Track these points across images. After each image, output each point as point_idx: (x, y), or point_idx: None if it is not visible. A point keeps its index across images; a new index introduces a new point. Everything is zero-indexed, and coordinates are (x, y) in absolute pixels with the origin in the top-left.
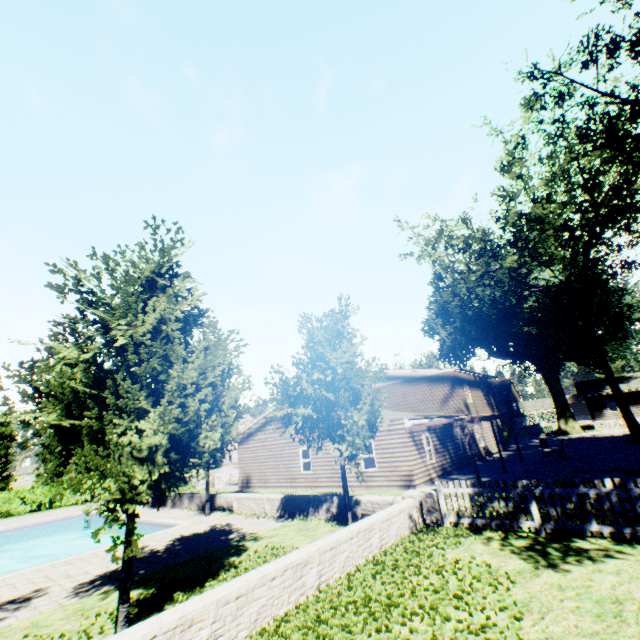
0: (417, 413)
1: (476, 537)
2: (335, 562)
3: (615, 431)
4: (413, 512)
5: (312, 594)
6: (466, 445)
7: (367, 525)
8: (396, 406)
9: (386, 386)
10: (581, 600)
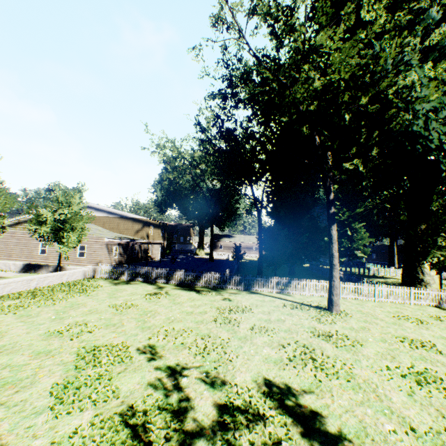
0: (121, 235)
1: (105, 280)
2: (45, 282)
3: (215, 257)
4: (87, 273)
5: (33, 288)
6: (140, 253)
7: (63, 273)
8: (113, 229)
9: (110, 217)
10: (114, 289)
